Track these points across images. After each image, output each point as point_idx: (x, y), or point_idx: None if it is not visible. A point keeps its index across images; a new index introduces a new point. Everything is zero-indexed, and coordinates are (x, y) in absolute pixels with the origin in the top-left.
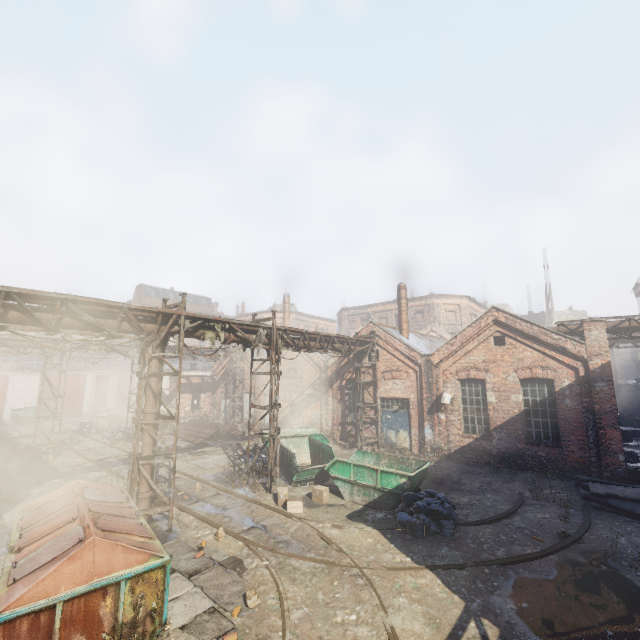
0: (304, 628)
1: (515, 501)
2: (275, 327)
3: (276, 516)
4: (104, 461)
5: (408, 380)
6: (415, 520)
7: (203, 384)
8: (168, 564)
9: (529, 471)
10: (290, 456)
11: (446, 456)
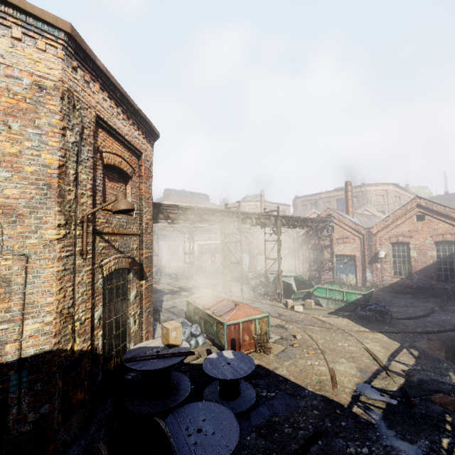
0: (326, 345)
1: (428, 311)
2: (279, 215)
3: (290, 312)
4: (182, 288)
5: (354, 244)
6: (369, 314)
7: (216, 248)
8: (269, 316)
9: (438, 297)
10: (288, 285)
11: (381, 289)
